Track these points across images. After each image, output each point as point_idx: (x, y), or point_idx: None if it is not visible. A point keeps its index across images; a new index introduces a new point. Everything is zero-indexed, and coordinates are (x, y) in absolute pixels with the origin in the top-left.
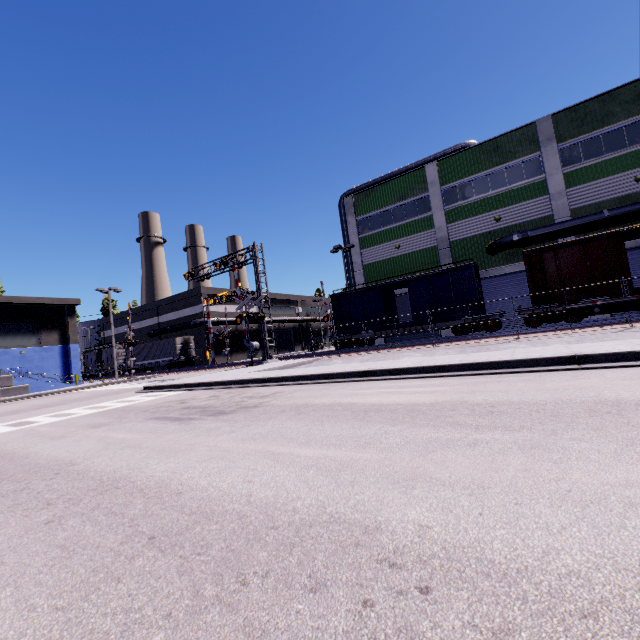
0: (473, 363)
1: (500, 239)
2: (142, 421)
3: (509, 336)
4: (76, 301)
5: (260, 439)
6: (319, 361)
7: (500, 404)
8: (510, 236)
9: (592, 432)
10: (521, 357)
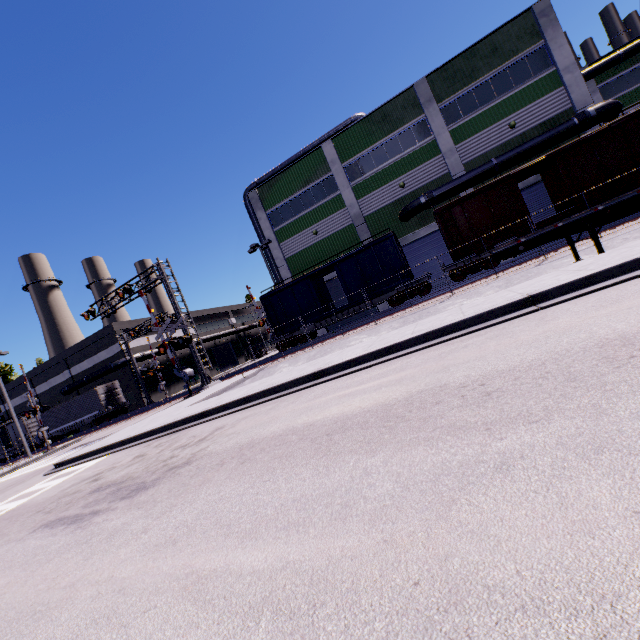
0: (428, 332)
1: (409, 204)
2: (23, 538)
3: (443, 295)
4: None
5: (183, 540)
6: (264, 370)
7: (489, 378)
8: (418, 199)
9: None
10: (475, 313)
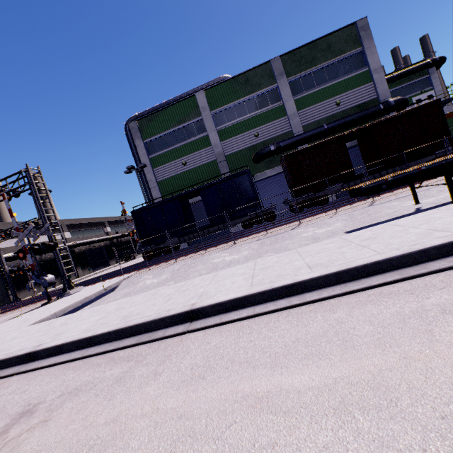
0: (342, 271)
1: (262, 150)
2: None
3: (291, 223)
4: None
5: None
6: (128, 280)
7: None
8: (268, 147)
9: None
10: (399, 250)
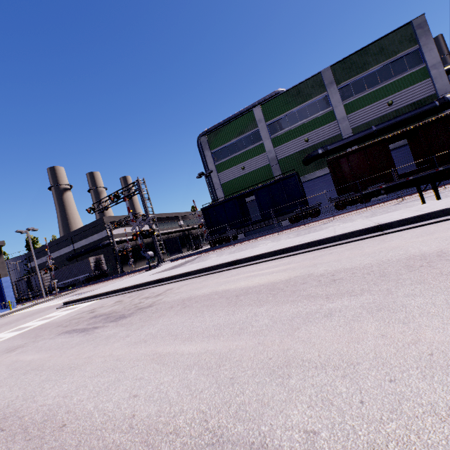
0: (309, 242)
1: (310, 154)
2: (53, 337)
3: (327, 218)
4: (1, 243)
5: (150, 340)
6: (200, 258)
7: (338, 272)
8: (316, 151)
9: (419, 286)
10: (342, 232)
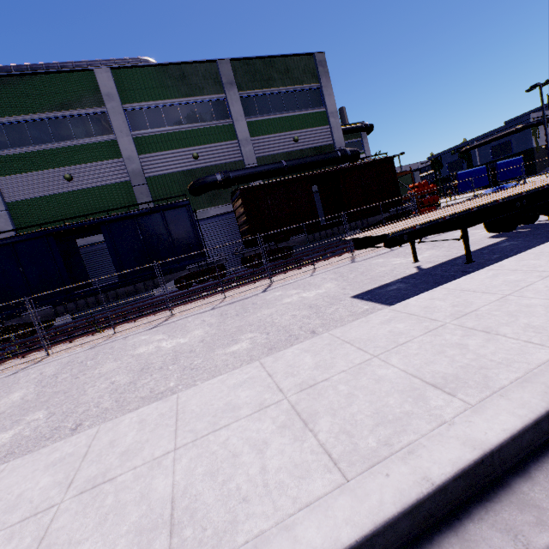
0: None
1: (204, 178)
2: None
3: (256, 281)
4: None
5: None
6: None
7: None
8: (214, 175)
9: None
10: None
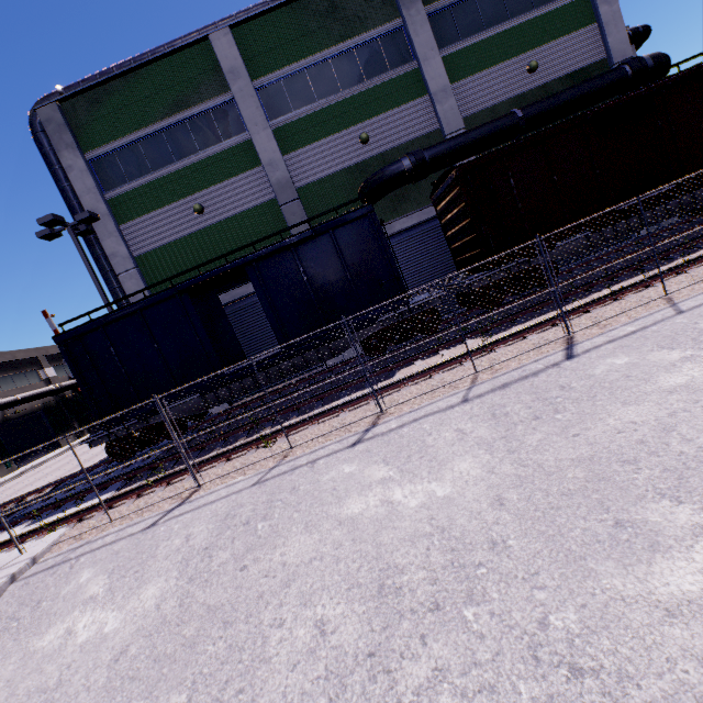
0: None
1: (383, 170)
2: None
3: (526, 334)
4: None
5: None
6: (26, 584)
7: None
8: (398, 162)
9: None
10: None
